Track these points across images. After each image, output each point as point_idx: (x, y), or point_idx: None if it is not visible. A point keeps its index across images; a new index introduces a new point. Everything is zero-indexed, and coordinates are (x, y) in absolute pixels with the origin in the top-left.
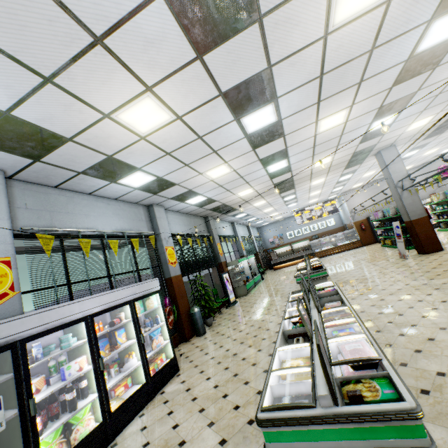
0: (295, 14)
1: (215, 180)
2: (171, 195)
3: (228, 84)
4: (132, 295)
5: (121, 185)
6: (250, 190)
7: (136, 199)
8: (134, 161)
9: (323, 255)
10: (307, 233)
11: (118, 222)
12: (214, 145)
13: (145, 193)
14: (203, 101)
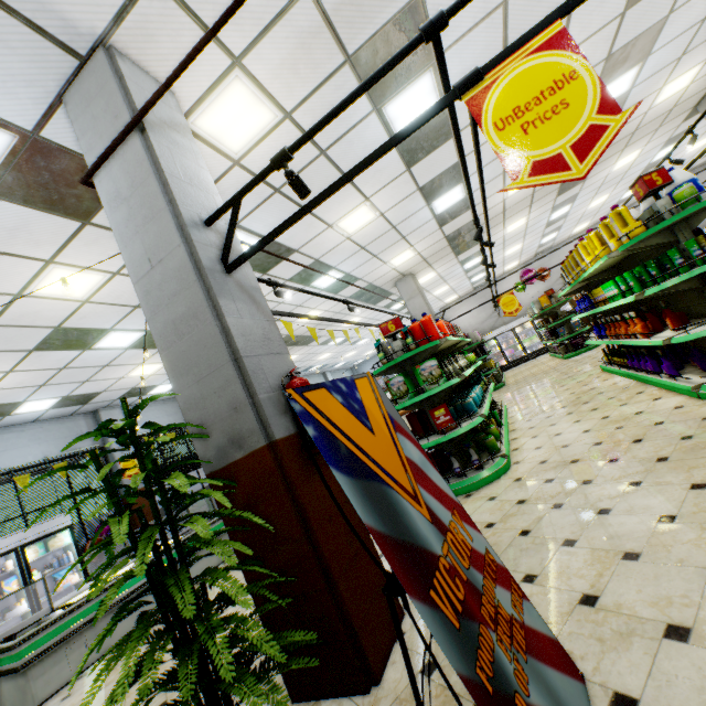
0: (25, 311)
1: (156, 373)
2: (114, 397)
3: (29, 346)
4: (20, 541)
5: (23, 414)
6: None
7: (66, 413)
8: (7, 400)
9: None
10: None
11: (39, 448)
12: (95, 364)
13: (70, 407)
14: (19, 359)
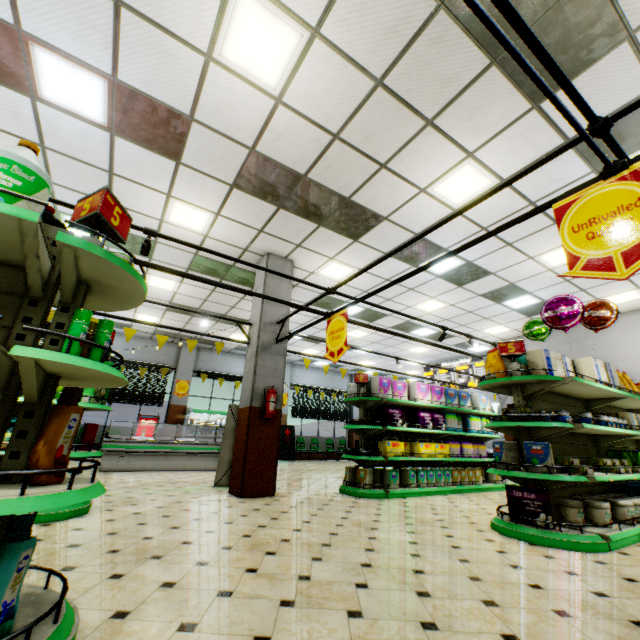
0: None
1: None
2: None
3: None
4: None
5: None
6: (147, 315)
7: None
8: None
9: None
10: None
11: None
12: None
13: None
14: None
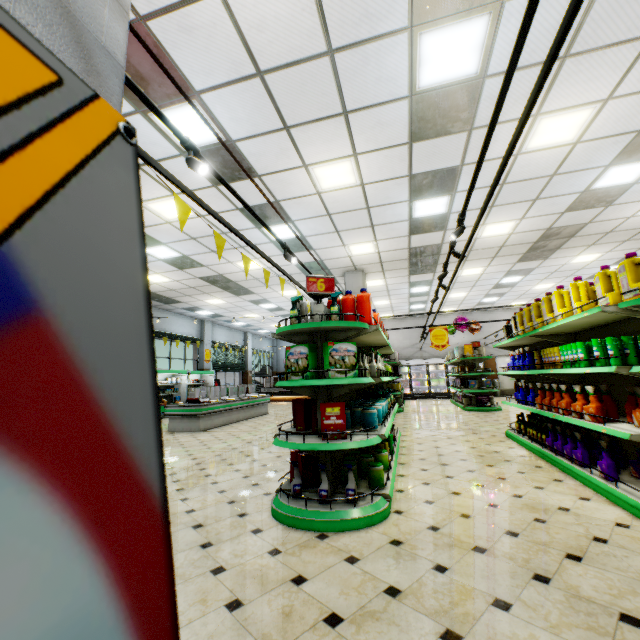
0: None
1: None
2: None
3: None
4: None
5: None
6: (162, 276)
7: None
8: None
9: None
10: None
11: None
12: None
13: None
14: None
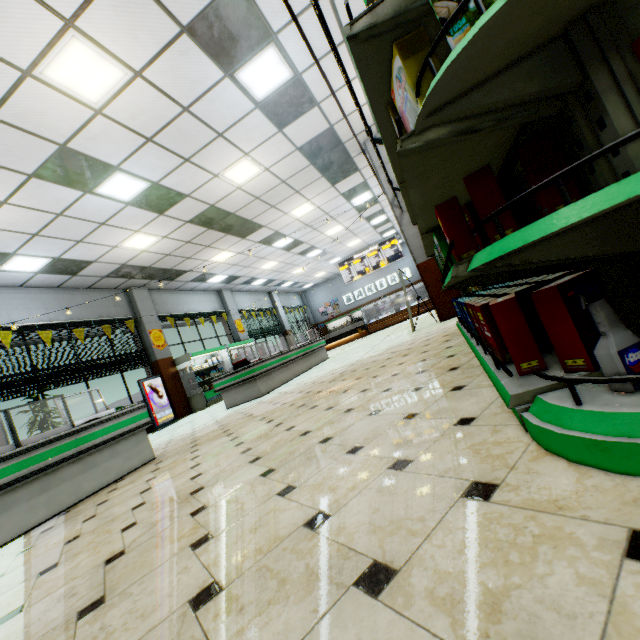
0: None
1: None
2: None
3: None
4: None
5: None
6: (145, 236)
7: None
8: None
9: (379, 328)
10: (373, 294)
11: None
12: None
13: None
14: None
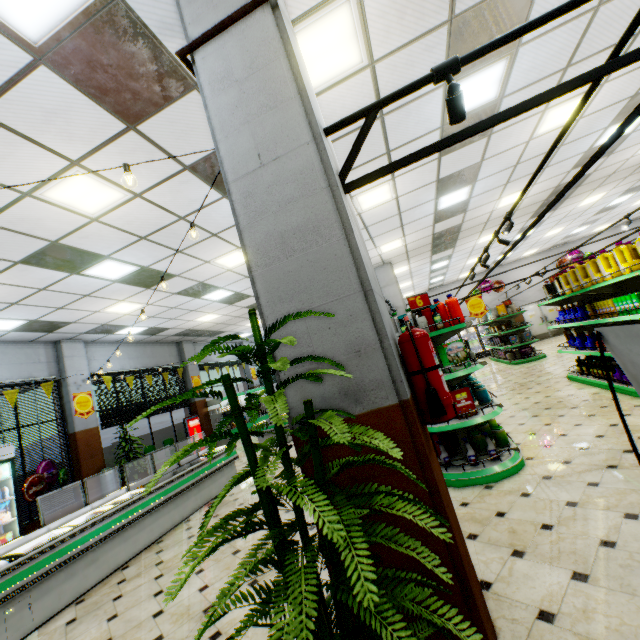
0: (26, 215)
1: (132, 313)
2: (81, 331)
3: (16, 256)
4: None
5: None
6: (213, 315)
7: (27, 339)
8: None
9: None
10: None
11: None
12: (76, 291)
13: (33, 333)
14: None
